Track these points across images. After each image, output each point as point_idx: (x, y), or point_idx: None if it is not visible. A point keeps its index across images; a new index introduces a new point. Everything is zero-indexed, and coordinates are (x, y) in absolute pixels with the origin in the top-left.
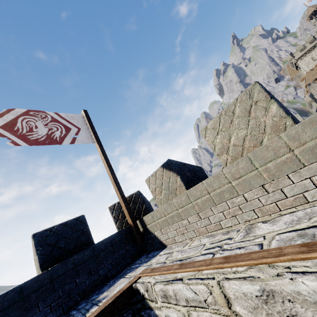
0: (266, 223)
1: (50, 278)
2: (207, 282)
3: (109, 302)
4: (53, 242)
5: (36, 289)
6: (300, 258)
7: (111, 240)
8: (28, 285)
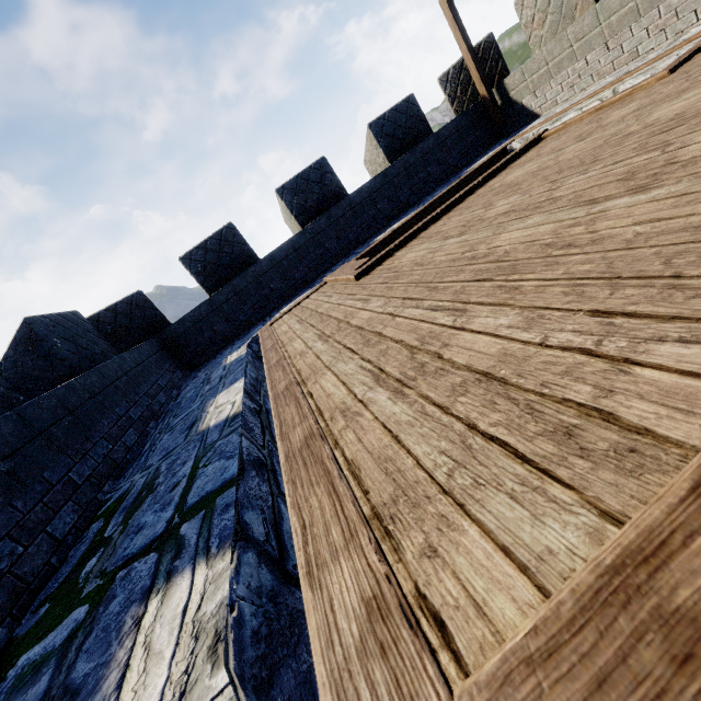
0: (700, 25)
1: (404, 166)
2: (602, 96)
3: (486, 160)
4: (391, 133)
5: (396, 175)
6: (696, 38)
7: (456, 125)
8: (388, 172)
